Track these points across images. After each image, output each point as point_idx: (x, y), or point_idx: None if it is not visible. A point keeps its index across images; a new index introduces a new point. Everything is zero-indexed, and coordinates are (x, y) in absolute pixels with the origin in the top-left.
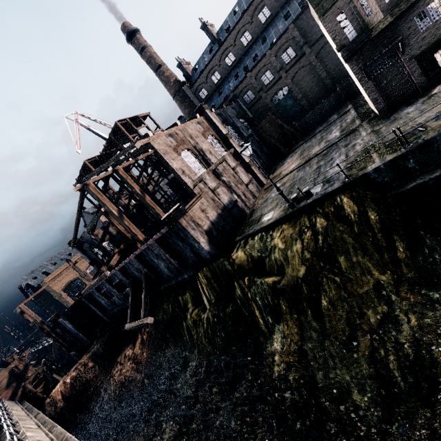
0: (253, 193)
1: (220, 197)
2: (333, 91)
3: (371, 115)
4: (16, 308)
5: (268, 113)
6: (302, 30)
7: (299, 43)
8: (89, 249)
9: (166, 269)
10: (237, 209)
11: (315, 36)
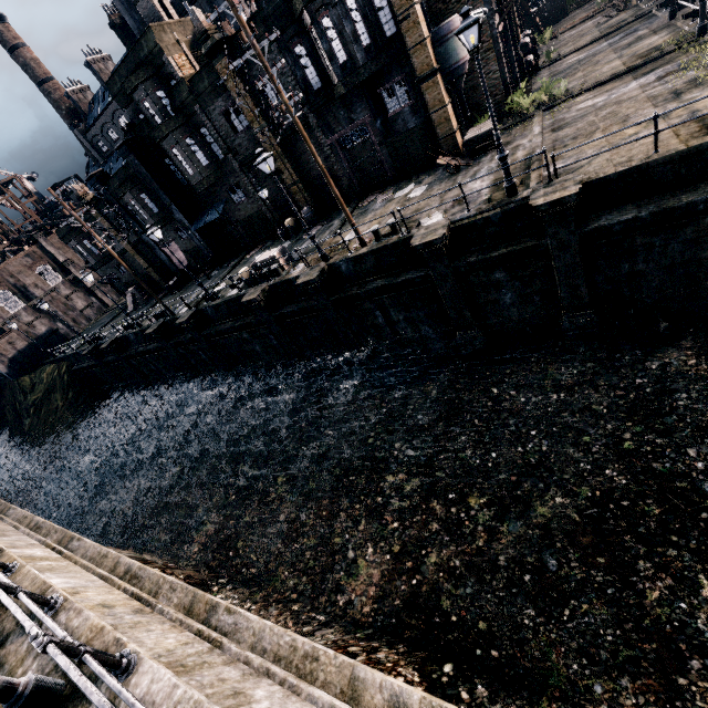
0: (88, 317)
1: (36, 329)
2: None
3: None
4: None
5: None
6: None
7: None
8: None
9: None
10: (57, 337)
11: None
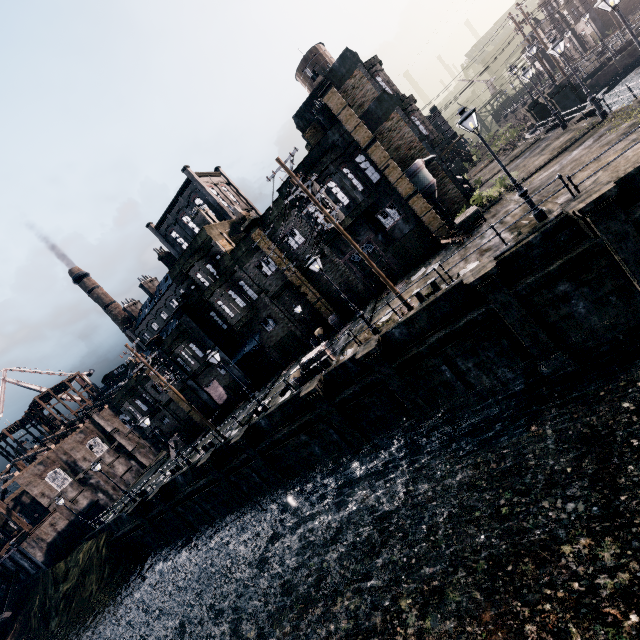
0: (127, 482)
1: (78, 504)
2: None
3: None
4: None
5: None
6: None
7: None
8: None
9: (30, 567)
10: (96, 509)
11: None
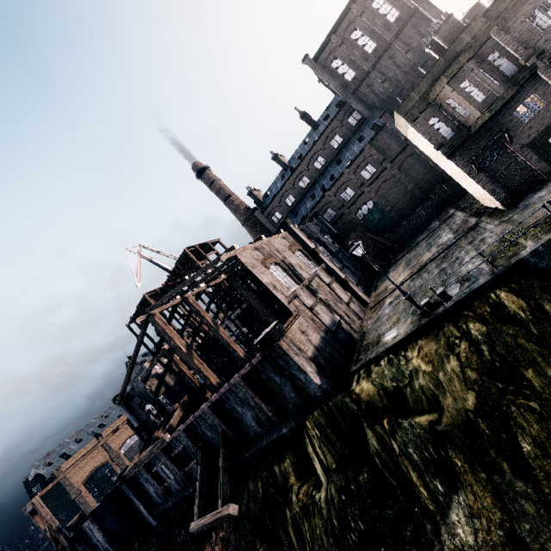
0: (356, 313)
1: (320, 316)
2: (426, 200)
3: (488, 211)
4: (26, 504)
5: (353, 229)
6: (380, 149)
7: (378, 160)
8: (139, 407)
9: (254, 421)
10: (342, 332)
11: (394, 152)
